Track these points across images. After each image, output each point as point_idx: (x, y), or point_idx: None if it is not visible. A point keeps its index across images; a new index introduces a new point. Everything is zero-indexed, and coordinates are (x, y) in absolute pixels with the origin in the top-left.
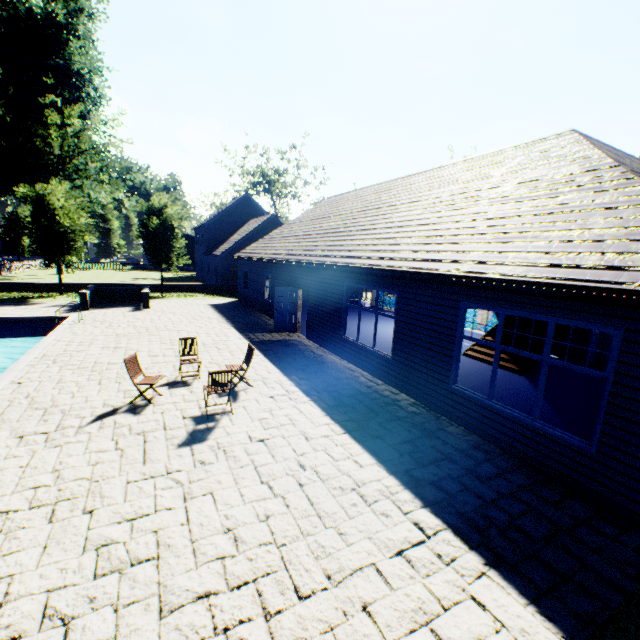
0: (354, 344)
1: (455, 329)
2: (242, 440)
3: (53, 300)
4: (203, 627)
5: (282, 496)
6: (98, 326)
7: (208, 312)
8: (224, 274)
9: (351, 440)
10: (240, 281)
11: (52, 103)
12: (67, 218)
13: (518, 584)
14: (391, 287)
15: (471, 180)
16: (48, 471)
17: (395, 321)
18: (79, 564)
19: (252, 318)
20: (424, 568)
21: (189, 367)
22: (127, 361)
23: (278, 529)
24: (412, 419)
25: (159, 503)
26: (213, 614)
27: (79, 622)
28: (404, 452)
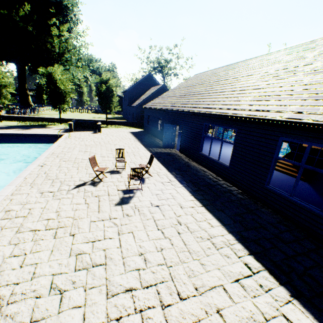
0: (207, 157)
1: (273, 153)
2: (147, 205)
3: (57, 126)
4: (129, 307)
5: (169, 238)
6: (77, 140)
7: (129, 136)
8: (137, 116)
9: (206, 211)
10: (145, 120)
11: (54, 24)
12: (62, 85)
13: (312, 311)
14: (233, 126)
15: (290, 60)
16: (54, 211)
17: (233, 146)
18: (67, 262)
19: (151, 140)
20: (252, 292)
21: (120, 164)
22: (90, 159)
23: (167, 257)
24: (240, 202)
25: (106, 234)
26: (134, 300)
27: (67, 294)
28: (236, 221)
